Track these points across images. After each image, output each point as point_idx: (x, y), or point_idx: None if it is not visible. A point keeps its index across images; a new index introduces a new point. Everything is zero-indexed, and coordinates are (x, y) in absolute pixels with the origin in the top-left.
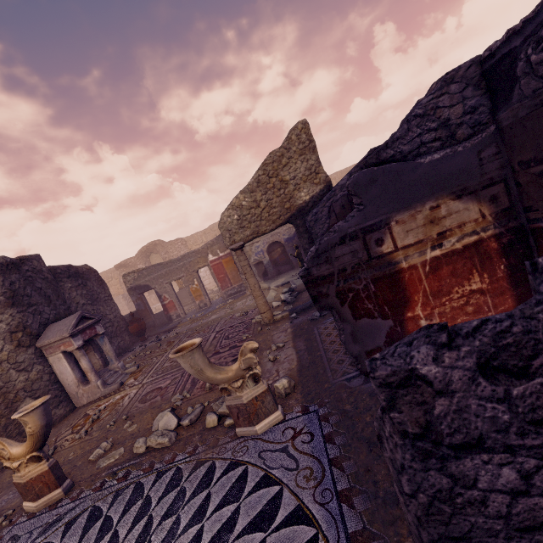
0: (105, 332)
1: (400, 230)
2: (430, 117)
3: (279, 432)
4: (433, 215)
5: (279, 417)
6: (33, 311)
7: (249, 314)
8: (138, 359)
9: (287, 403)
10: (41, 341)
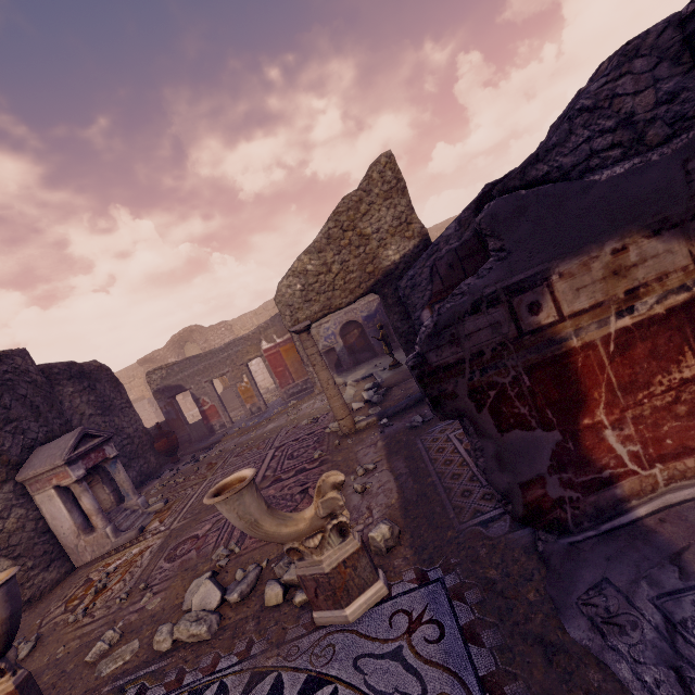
0: (122, 452)
1: (567, 287)
2: (604, 111)
3: (384, 619)
4: (617, 262)
5: (381, 592)
6: (13, 430)
7: (321, 421)
8: (167, 490)
9: (390, 564)
10: (24, 473)
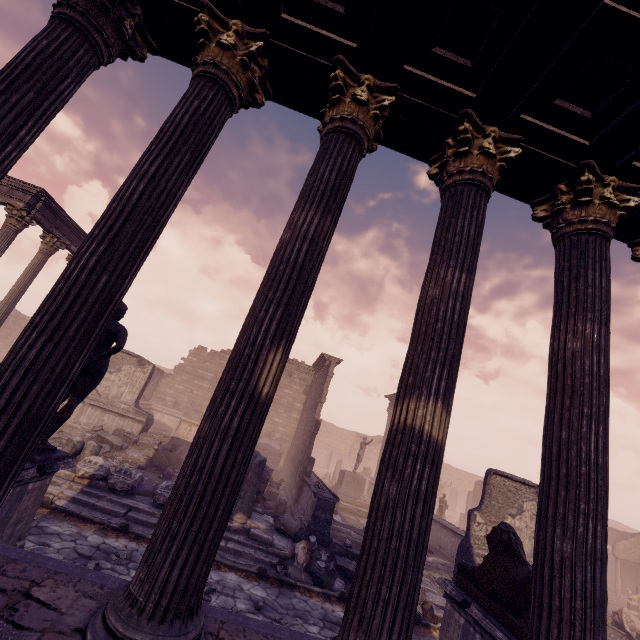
0: None
1: None
2: None
3: None
4: None
5: None
6: None
7: None
8: None
9: None
10: None
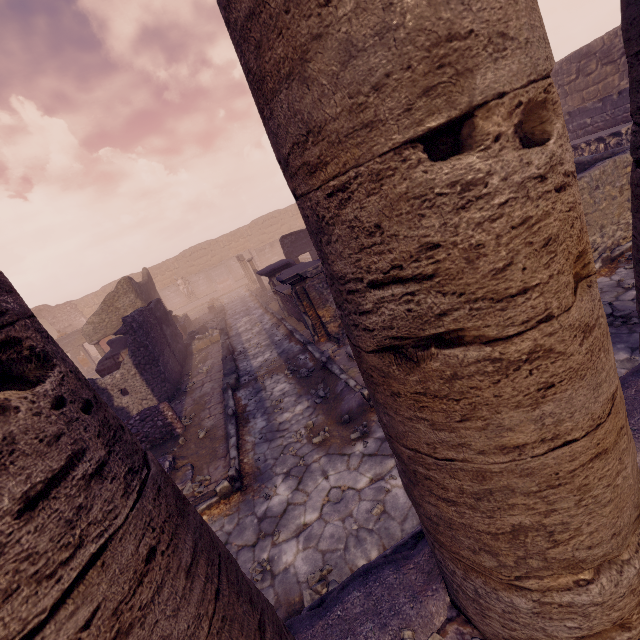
0: None
1: (124, 354)
2: None
3: None
4: None
5: None
6: None
7: None
8: None
9: None
10: None
